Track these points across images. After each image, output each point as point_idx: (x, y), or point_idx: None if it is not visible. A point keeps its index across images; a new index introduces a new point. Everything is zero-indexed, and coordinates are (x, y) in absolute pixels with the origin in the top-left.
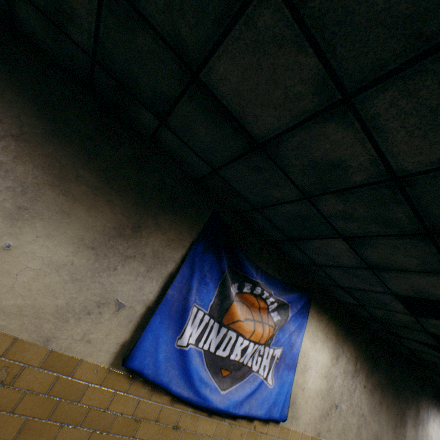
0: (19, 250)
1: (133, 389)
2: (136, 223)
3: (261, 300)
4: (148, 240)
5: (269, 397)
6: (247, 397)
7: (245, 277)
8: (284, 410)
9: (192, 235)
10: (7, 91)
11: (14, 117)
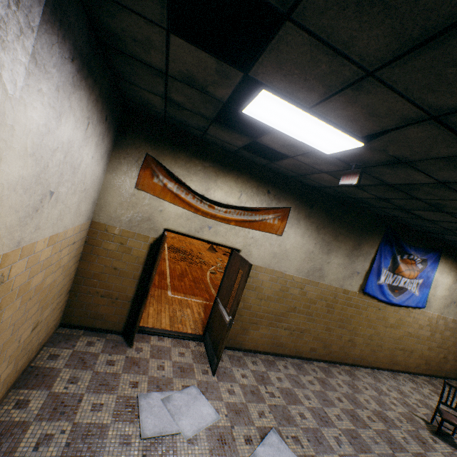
0: (331, 262)
1: (365, 298)
2: (358, 243)
3: (412, 260)
4: (363, 248)
5: (416, 299)
6: (406, 299)
7: (404, 252)
8: (423, 304)
9: (379, 240)
10: (318, 213)
11: (321, 221)
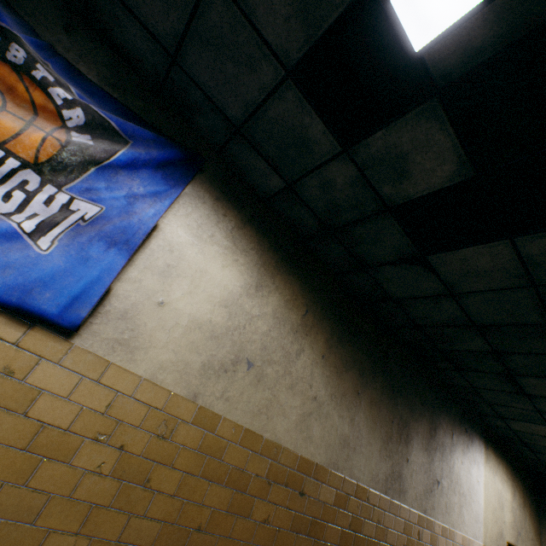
0: None
1: None
2: None
3: (35, 86)
4: None
5: (31, 266)
6: None
7: None
8: (78, 310)
9: None
10: None
11: None
